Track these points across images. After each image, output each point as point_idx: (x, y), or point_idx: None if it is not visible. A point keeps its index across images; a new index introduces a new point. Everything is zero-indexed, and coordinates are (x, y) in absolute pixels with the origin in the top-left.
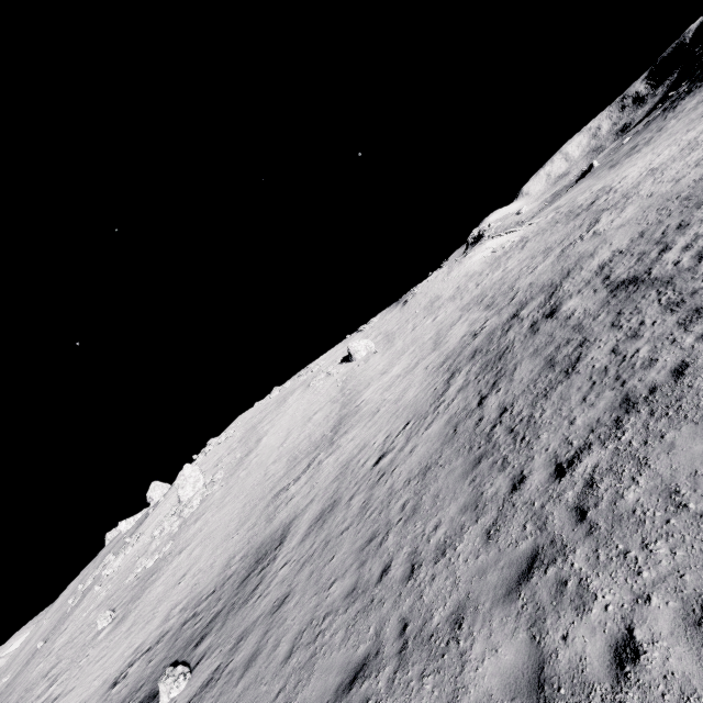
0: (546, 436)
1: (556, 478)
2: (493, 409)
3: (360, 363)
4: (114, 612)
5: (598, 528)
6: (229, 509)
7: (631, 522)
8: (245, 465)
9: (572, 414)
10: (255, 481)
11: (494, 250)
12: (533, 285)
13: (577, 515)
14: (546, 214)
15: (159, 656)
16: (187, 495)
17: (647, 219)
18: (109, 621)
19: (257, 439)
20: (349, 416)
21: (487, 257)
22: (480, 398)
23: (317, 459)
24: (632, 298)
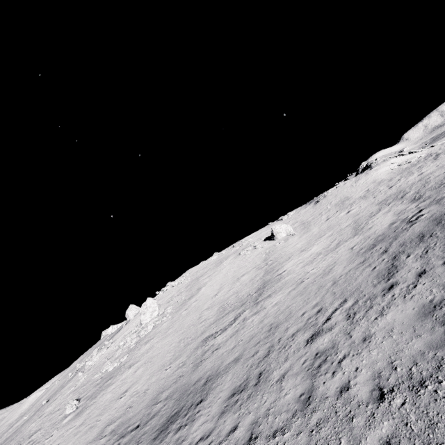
0: None
1: None
2: None
3: (281, 241)
4: (79, 402)
5: None
6: (169, 340)
7: None
8: (187, 306)
9: None
10: (191, 321)
11: (400, 164)
12: None
13: None
14: None
15: None
16: (145, 320)
17: None
18: (73, 409)
19: (198, 288)
20: (272, 282)
21: (393, 169)
22: None
23: (243, 315)
24: None
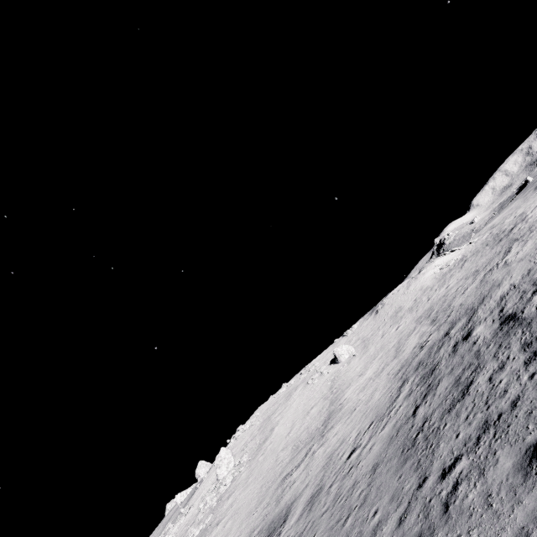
0: (442, 445)
1: (440, 479)
2: (420, 418)
3: (344, 364)
4: None
5: (451, 518)
6: (251, 488)
7: (466, 515)
8: (262, 450)
9: (458, 429)
10: (269, 465)
11: (441, 268)
12: (462, 305)
13: (444, 508)
14: (484, 232)
15: None
16: (222, 474)
17: (535, 257)
18: None
19: (271, 428)
20: (335, 412)
21: (436, 273)
22: (415, 407)
23: (312, 449)
24: (509, 333)
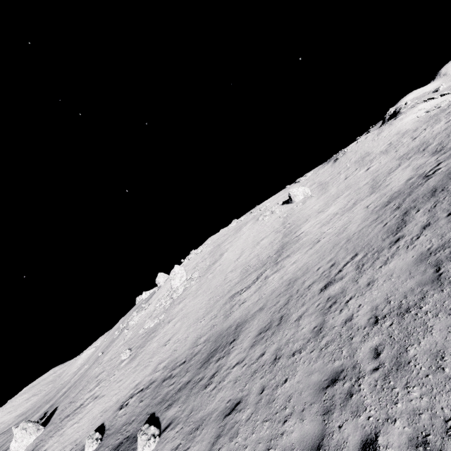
0: None
1: None
2: None
3: (298, 204)
4: (131, 351)
5: None
6: (199, 299)
7: None
8: (212, 270)
9: None
10: (217, 283)
11: (429, 110)
12: None
13: None
14: None
15: (146, 400)
16: (176, 285)
17: None
18: (127, 356)
19: (220, 254)
20: (291, 244)
21: (420, 117)
22: None
23: (264, 274)
24: None
